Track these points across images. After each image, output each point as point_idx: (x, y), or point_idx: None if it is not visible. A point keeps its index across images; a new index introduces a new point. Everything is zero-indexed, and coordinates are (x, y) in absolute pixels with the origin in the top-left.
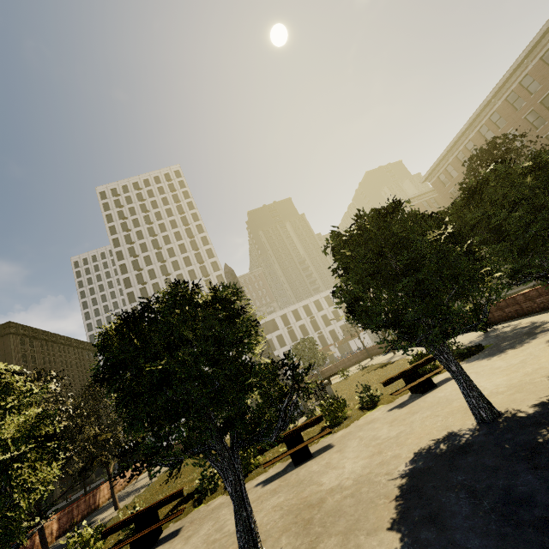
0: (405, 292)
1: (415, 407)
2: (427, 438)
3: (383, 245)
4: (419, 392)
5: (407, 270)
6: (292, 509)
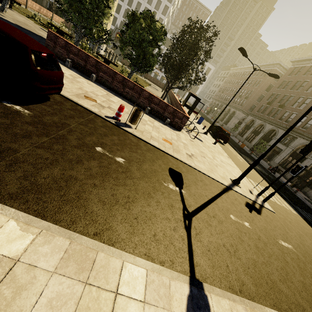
0: None
1: None
2: None
3: None
4: None
5: None
6: (25, 23)
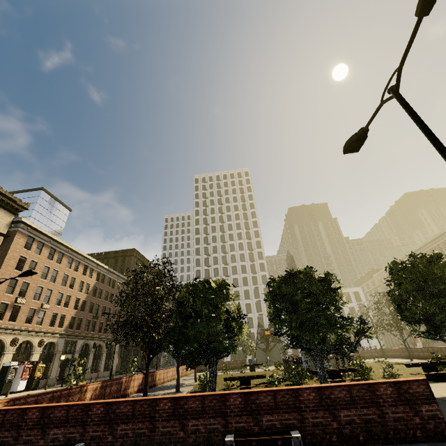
0: (437, 305)
1: (430, 385)
2: (438, 395)
3: (427, 277)
4: (434, 380)
5: (439, 294)
6: None
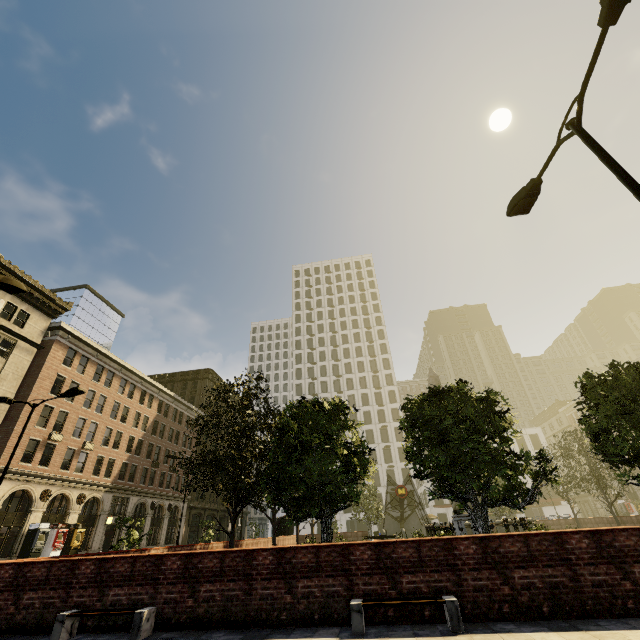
0: None
1: None
2: None
3: (637, 394)
4: None
5: None
6: None
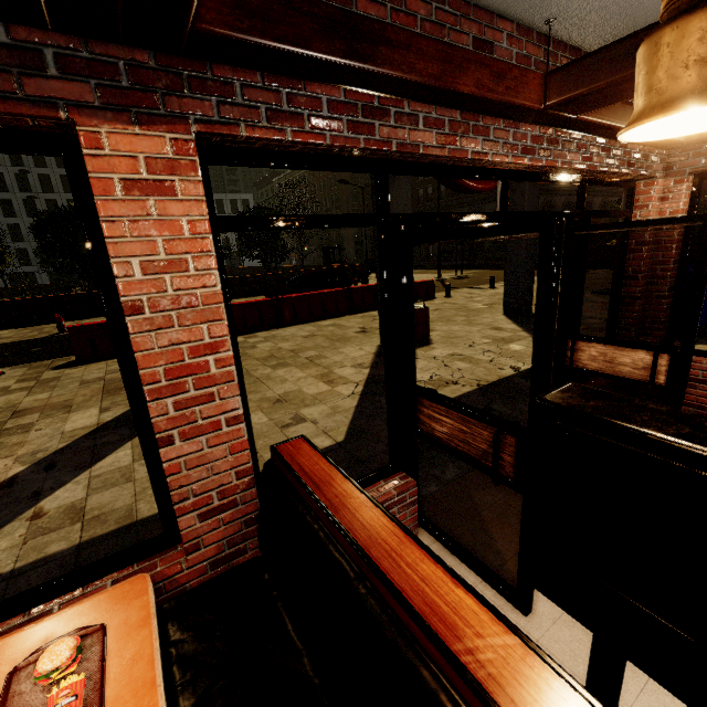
0: None
1: None
2: None
3: None
4: None
5: None
6: None
